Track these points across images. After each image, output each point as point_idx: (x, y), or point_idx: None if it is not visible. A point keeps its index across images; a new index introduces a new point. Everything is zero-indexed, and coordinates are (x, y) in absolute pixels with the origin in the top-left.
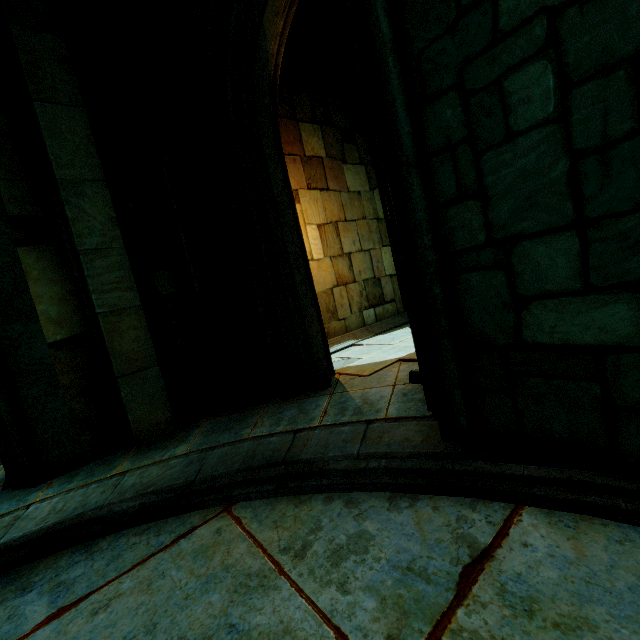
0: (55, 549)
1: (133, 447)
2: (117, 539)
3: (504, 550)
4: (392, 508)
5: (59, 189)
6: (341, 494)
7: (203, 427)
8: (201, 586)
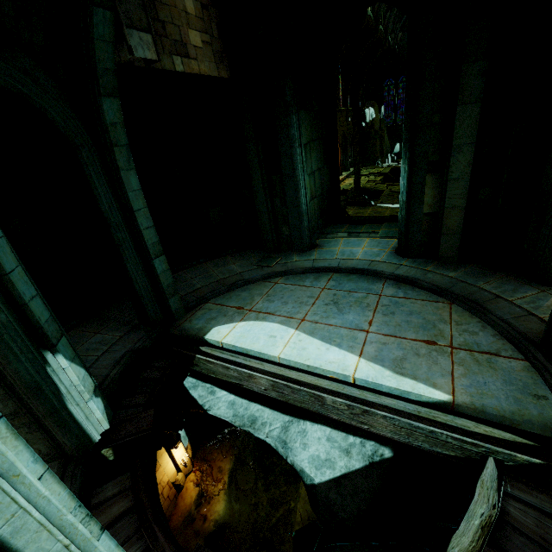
0: (406, 283)
1: (436, 261)
2: (420, 291)
3: (503, 358)
4: (492, 335)
5: (451, 150)
6: (484, 323)
7: (466, 269)
8: (432, 313)
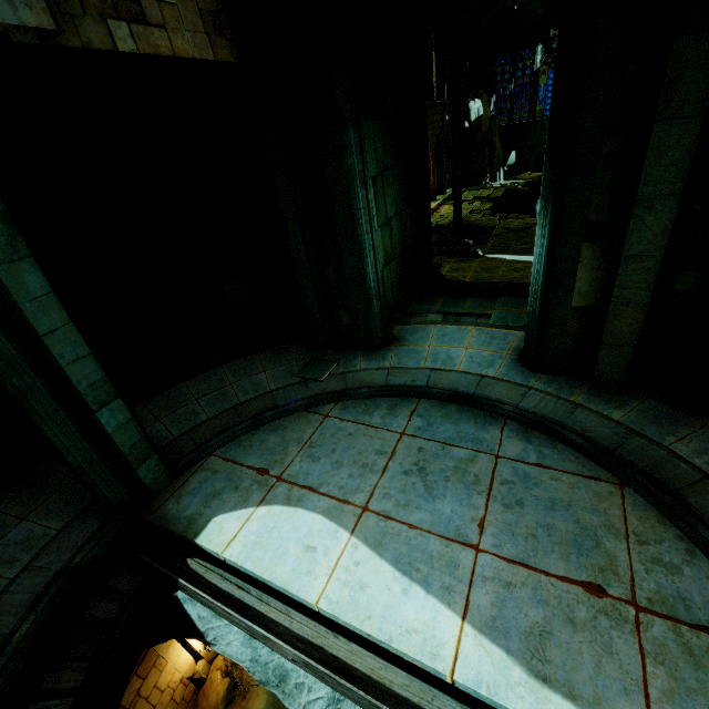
0: (540, 430)
1: (588, 382)
2: (565, 450)
3: None
4: None
5: (634, 204)
6: (690, 543)
7: (641, 403)
8: (591, 509)
